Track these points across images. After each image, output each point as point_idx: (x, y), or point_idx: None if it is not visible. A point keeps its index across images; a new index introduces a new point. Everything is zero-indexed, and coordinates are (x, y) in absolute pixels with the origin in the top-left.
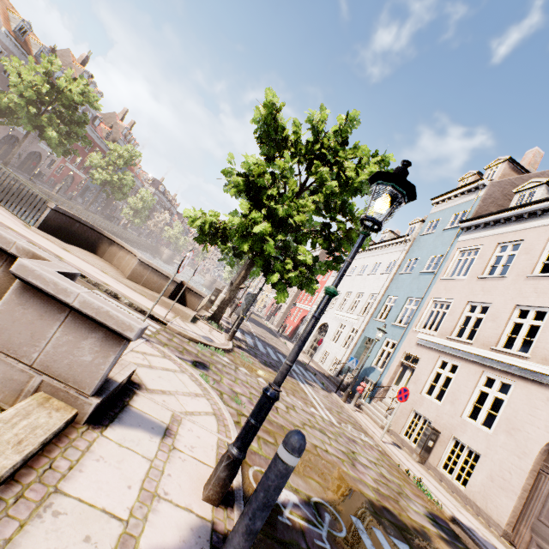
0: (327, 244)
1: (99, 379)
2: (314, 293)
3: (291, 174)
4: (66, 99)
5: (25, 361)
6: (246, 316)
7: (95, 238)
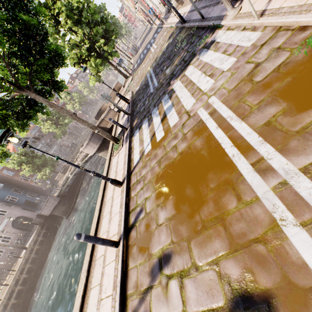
0: (96, 27)
1: (115, 112)
2: (118, 32)
3: (66, 35)
4: (51, 116)
5: (113, 118)
6: (124, 69)
7: (102, 110)
